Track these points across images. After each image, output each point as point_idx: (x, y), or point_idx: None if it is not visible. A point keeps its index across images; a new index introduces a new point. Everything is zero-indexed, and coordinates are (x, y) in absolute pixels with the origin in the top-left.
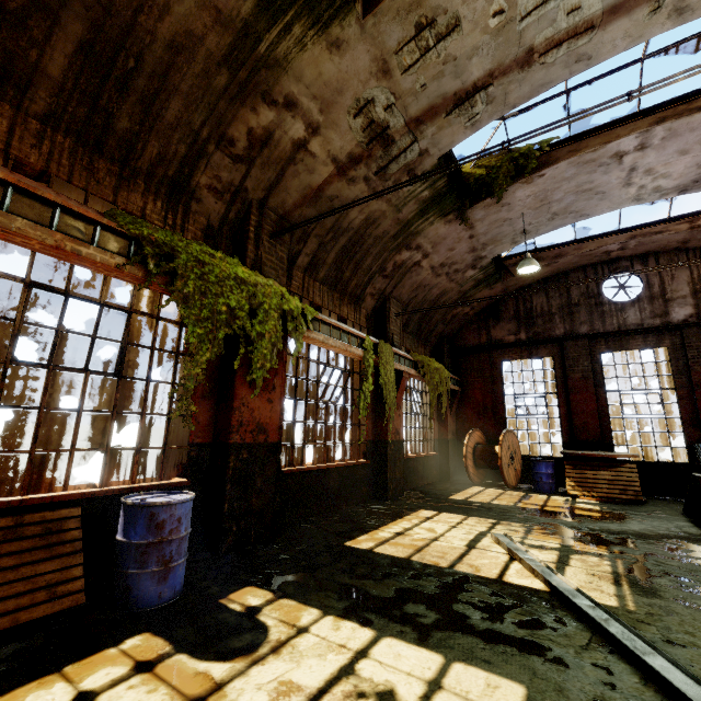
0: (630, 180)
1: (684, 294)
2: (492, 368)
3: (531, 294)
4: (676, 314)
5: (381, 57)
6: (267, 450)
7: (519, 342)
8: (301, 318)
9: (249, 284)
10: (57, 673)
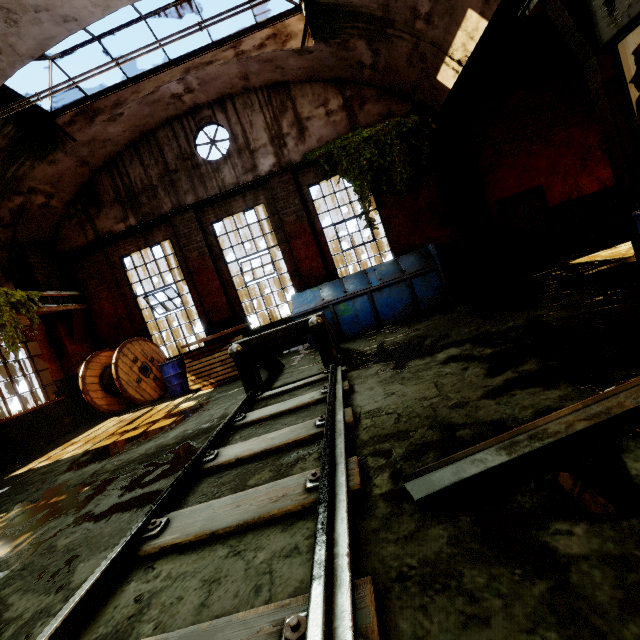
0: None
1: (264, 142)
2: (112, 269)
3: (125, 165)
4: (263, 166)
5: None
6: None
7: (127, 229)
8: None
9: None
10: None
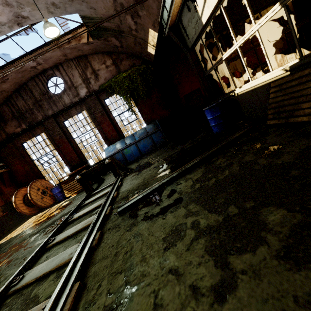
0: None
1: (80, 82)
2: (18, 150)
3: (15, 100)
4: (82, 93)
5: None
6: None
7: (22, 131)
8: None
9: None
10: None
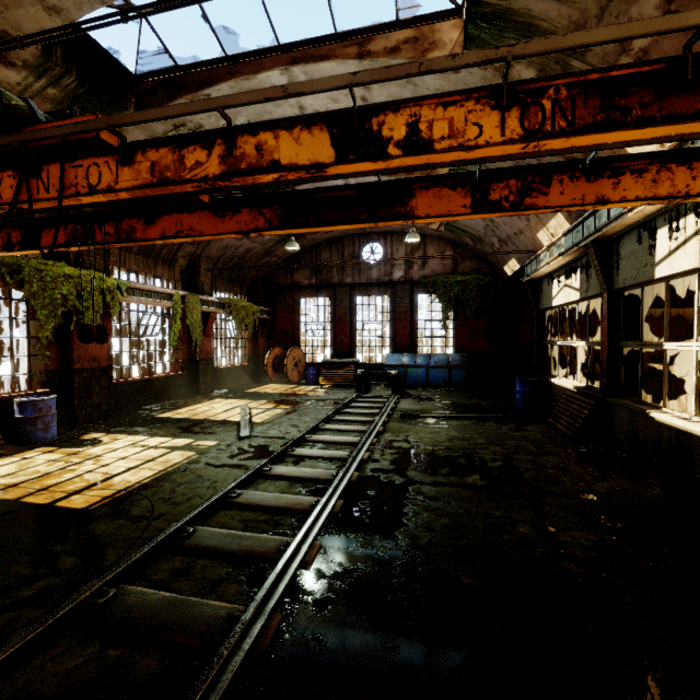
0: None
1: (401, 262)
2: (293, 303)
3: (321, 250)
4: (396, 275)
5: (154, 135)
6: (101, 371)
7: (310, 286)
8: (117, 290)
9: (74, 277)
10: (10, 457)
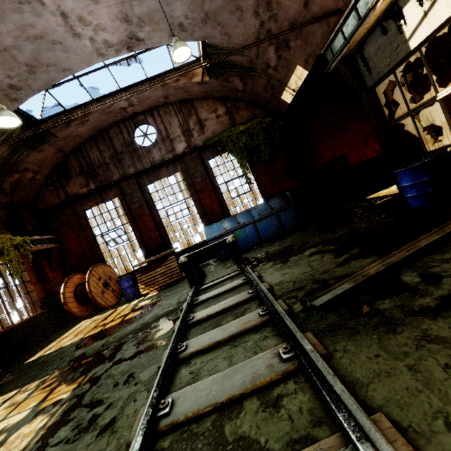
0: (74, 29)
1: (178, 134)
2: (78, 219)
3: (87, 150)
4: (178, 149)
5: None
6: None
7: (89, 192)
8: None
9: None
10: None
